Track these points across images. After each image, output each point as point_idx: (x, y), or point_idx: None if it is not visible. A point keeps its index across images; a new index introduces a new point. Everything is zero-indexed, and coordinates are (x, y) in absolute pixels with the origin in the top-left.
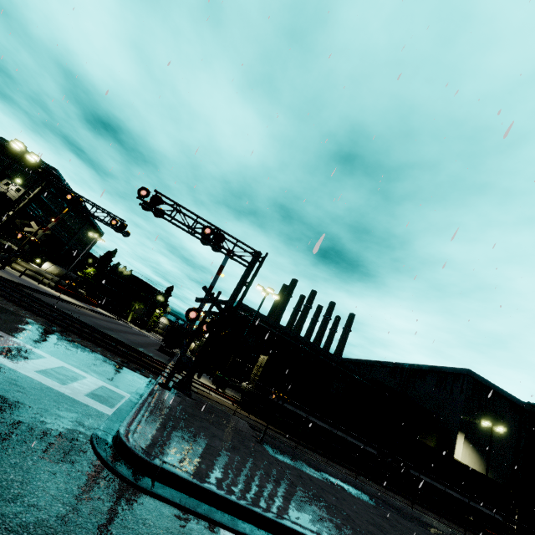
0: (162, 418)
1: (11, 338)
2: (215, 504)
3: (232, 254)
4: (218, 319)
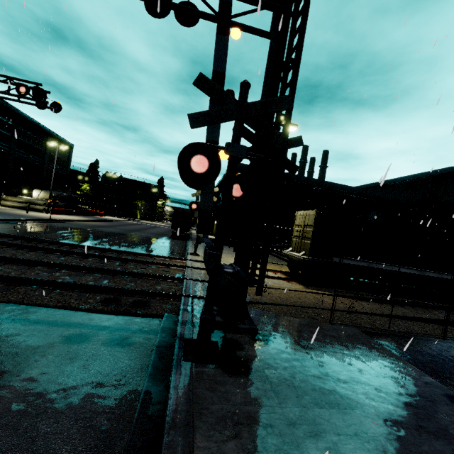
0: None
1: None
2: None
3: None
4: None
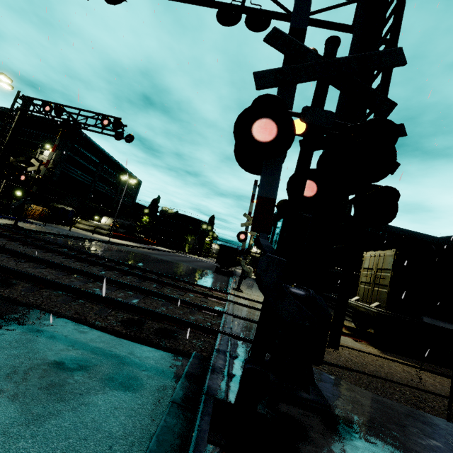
0: None
1: None
2: None
3: None
4: None
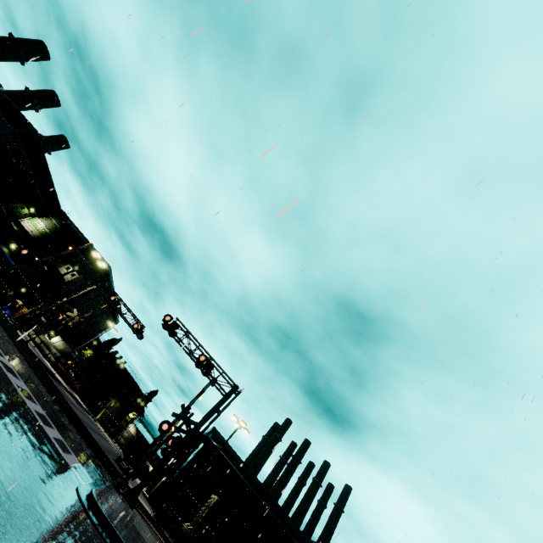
0: (112, 504)
1: (40, 407)
2: None
3: (215, 382)
4: (184, 438)
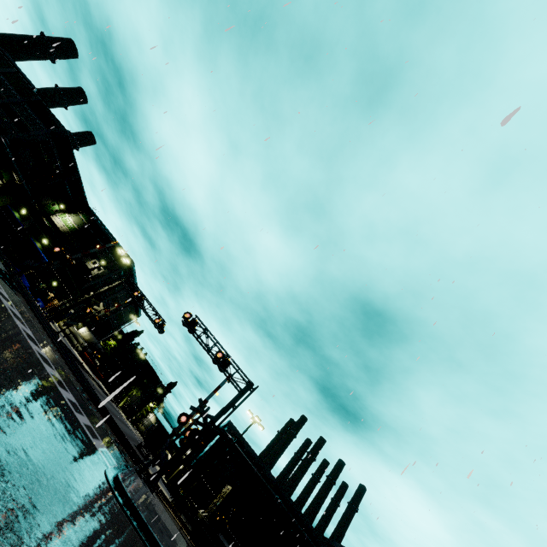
0: (135, 487)
1: (72, 395)
2: (150, 540)
3: (231, 378)
4: (201, 430)
